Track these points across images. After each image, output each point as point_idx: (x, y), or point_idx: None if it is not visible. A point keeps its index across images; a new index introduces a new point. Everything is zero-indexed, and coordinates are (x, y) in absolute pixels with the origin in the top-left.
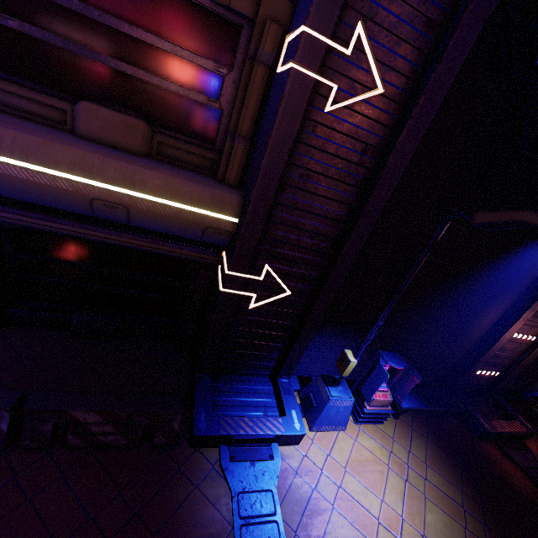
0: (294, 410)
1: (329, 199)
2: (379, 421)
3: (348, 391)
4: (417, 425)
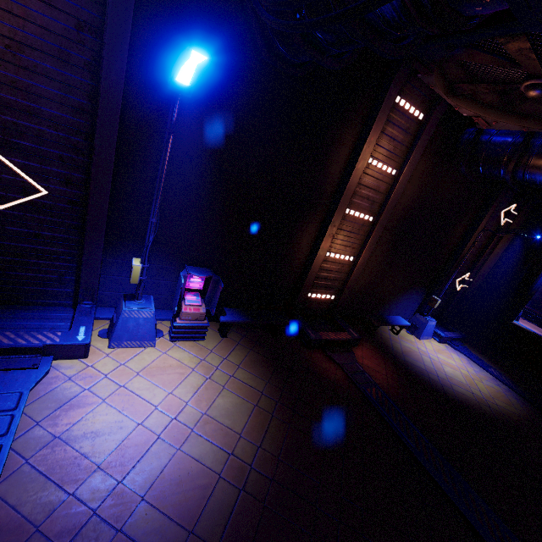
0: (85, 327)
1: (58, 82)
2: (200, 338)
3: (150, 304)
4: (245, 341)
